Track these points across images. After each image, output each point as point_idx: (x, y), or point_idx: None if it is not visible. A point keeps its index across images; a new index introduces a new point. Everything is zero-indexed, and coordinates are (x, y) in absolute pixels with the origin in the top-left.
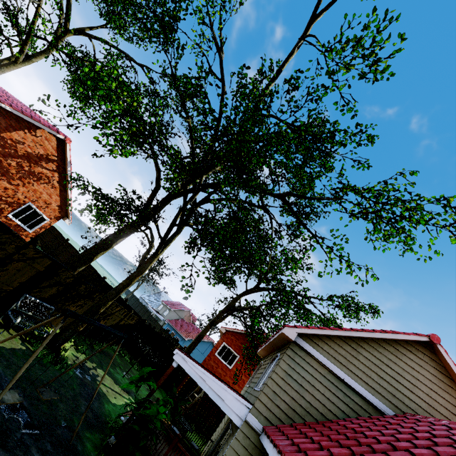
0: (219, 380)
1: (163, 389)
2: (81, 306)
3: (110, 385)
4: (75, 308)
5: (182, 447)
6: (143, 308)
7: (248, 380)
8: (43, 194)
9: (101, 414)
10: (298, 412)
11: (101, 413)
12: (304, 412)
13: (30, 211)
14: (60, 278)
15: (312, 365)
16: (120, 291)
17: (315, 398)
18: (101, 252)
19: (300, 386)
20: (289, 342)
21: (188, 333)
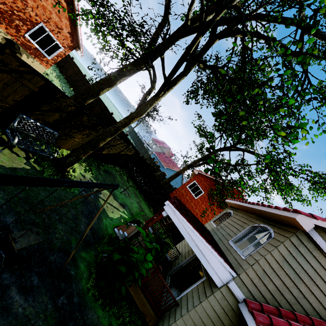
0: (206, 242)
1: (148, 202)
2: (87, 135)
3: (110, 200)
4: (82, 136)
5: (162, 278)
6: (139, 141)
7: (213, 218)
8: (52, 15)
9: (99, 229)
10: (286, 298)
11: (99, 229)
12: (294, 300)
13: (45, 35)
14: (60, 105)
15: (319, 260)
16: (119, 130)
17: (311, 292)
18: (106, 88)
19: (296, 276)
20: (294, 227)
21: (167, 164)
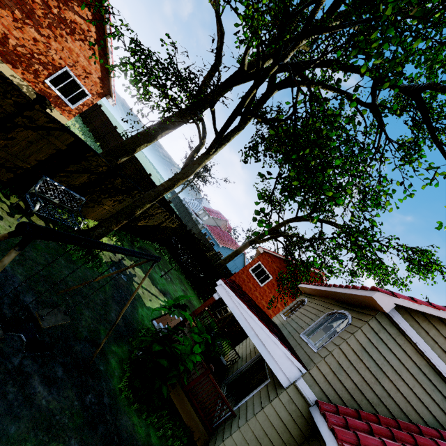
0: (268, 330)
1: (197, 290)
2: (119, 202)
3: (147, 285)
4: (113, 202)
5: (214, 380)
6: (185, 210)
7: (283, 310)
8: (80, 58)
9: (133, 320)
10: (367, 398)
11: (133, 319)
12: (377, 400)
13: (69, 80)
14: (90, 165)
15: (404, 348)
16: (160, 194)
17: (397, 389)
18: (144, 144)
19: (378, 369)
20: (374, 309)
21: (223, 241)
